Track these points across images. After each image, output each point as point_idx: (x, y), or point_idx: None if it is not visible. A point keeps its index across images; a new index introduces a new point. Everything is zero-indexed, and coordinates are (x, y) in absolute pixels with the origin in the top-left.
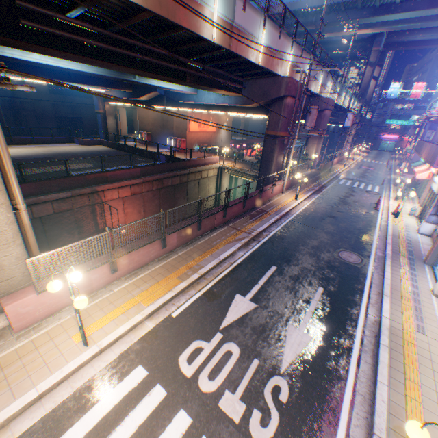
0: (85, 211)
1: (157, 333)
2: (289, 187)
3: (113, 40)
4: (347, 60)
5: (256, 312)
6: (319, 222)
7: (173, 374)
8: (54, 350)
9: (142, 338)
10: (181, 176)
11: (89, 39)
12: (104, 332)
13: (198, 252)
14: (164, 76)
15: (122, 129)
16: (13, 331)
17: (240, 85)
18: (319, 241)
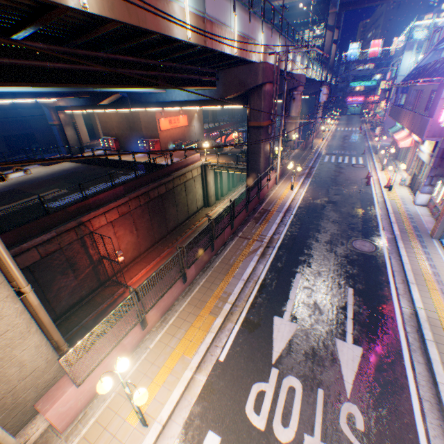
0: (75, 247)
1: (213, 386)
2: (280, 176)
3: (73, 55)
4: (310, 29)
5: (300, 333)
6: (322, 211)
7: (246, 431)
8: (113, 442)
9: (199, 397)
10: (166, 183)
11: (46, 61)
12: (158, 403)
13: (219, 276)
14: (136, 85)
15: (82, 137)
16: (58, 432)
17: (214, 78)
18: (330, 234)
